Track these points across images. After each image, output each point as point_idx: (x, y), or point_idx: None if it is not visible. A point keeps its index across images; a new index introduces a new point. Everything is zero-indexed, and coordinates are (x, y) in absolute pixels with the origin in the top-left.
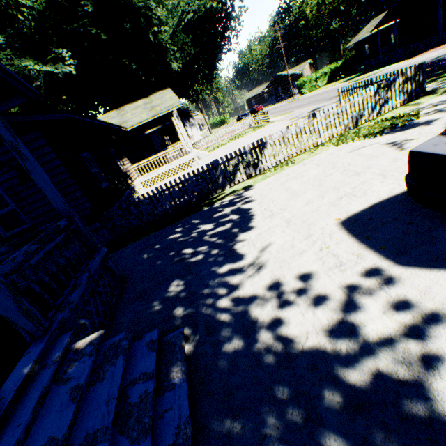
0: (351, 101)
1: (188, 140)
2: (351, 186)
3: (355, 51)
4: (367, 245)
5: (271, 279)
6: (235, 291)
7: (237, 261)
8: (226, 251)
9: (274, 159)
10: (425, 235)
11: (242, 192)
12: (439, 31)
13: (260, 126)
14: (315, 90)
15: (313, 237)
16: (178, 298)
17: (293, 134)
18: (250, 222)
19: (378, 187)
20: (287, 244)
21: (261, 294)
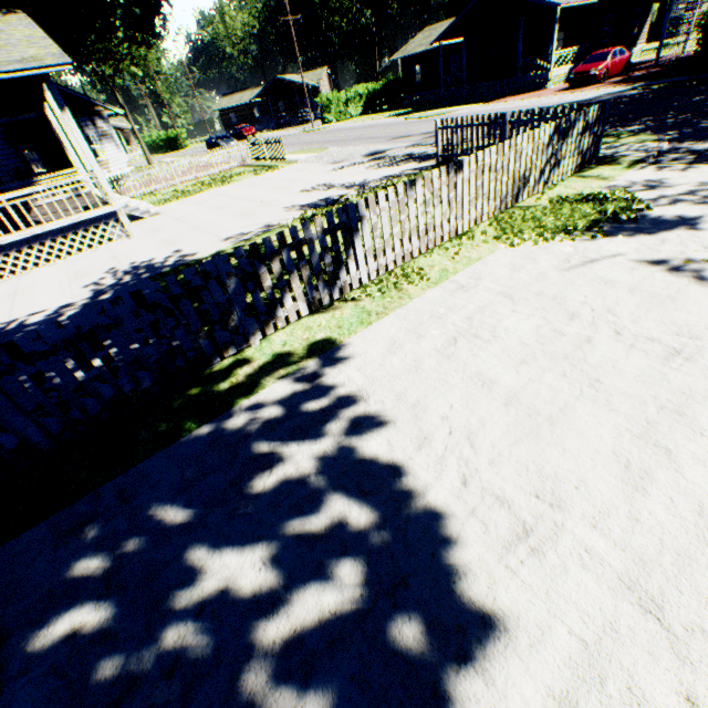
0: (518, 147)
1: (98, 170)
2: None
3: (403, 72)
4: None
5: None
6: None
7: None
8: None
9: (374, 263)
10: None
11: (316, 367)
12: (517, 72)
13: (266, 166)
14: (346, 121)
15: None
16: None
17: (419, 204)
18: (450, 573)
19: None
20: None
21: None
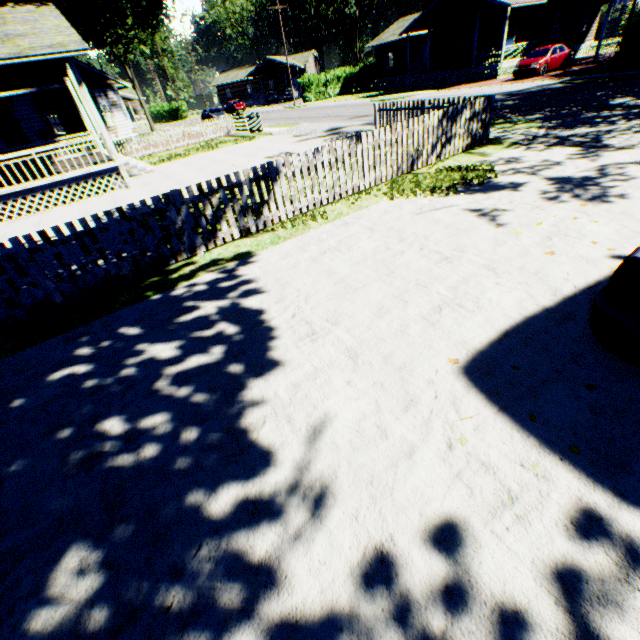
0: (410, 128)
1: (106, 133)
2: (448, 284)
3: (378, 58)
4: (541, 440)
5: (362, 549)
6: (268, 600)
7: (258, 474)
8: (222, 437)
9: (291, 206)
10: (633, 421)
11: (235, 266)
12: (472, 63)
13: (246, 137)
14: (324, 100)
15: (421, 408)
16: (81, 638)
17: (326, 166)
18: (268, 348)
19: (496, 293)
20: (369, 422)
21: (349, 612)
